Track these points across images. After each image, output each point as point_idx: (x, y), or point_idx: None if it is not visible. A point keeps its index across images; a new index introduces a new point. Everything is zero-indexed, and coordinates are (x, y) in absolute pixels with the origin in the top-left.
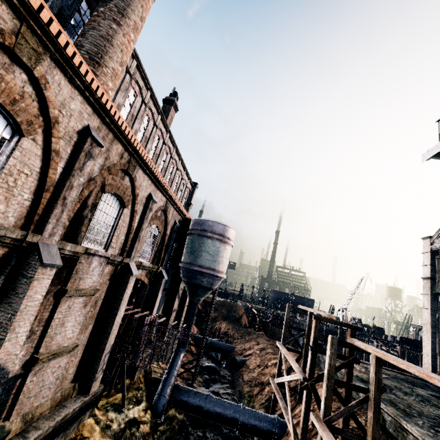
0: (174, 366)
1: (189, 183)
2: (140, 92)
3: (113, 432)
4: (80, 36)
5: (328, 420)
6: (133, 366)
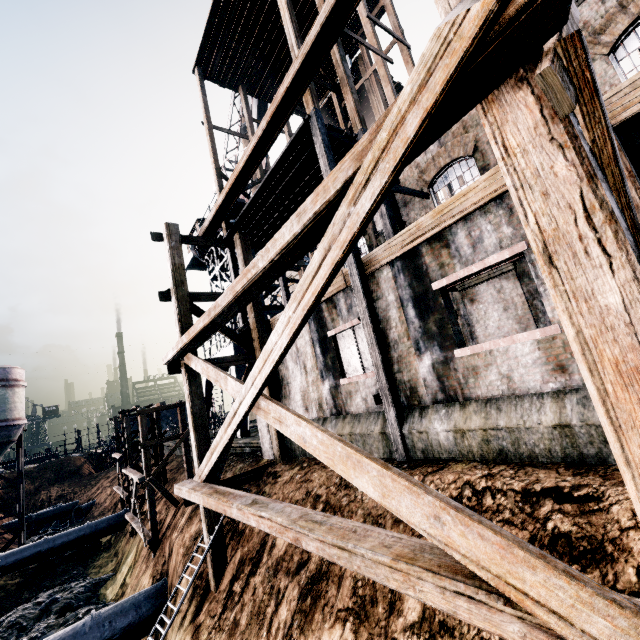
0: None
1: None
2: None
3: None
4: None
5: (132, 465)
6: None
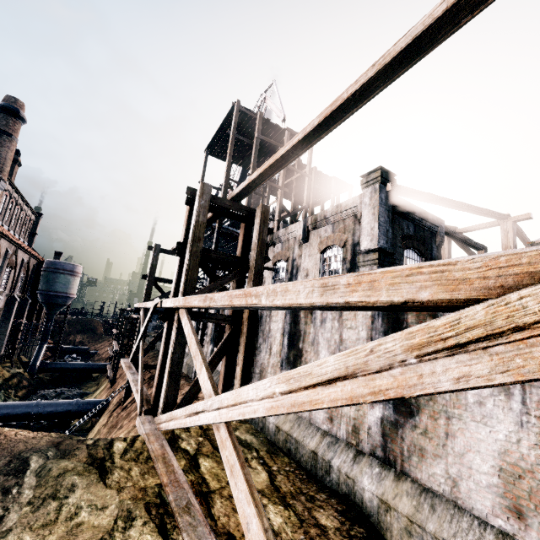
0: (40, 352)
1: (33, 215)
2: None
3: (12, 373)
4: None
5: (119, 341)
6: (11, 352)
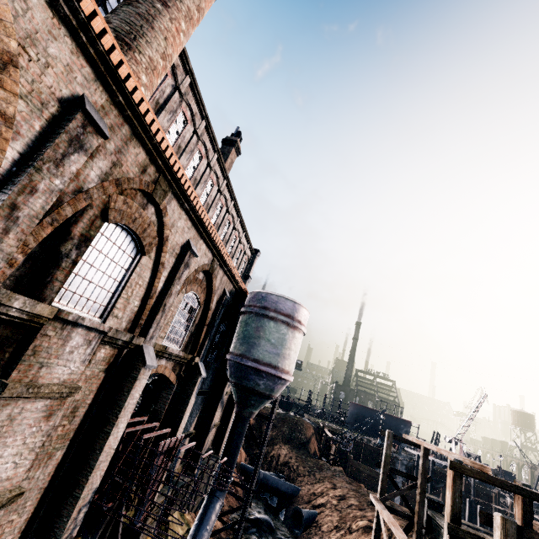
0: (204, 522)
1: (248, 249)
2: (192, 119)
3: None
4: (108, 13)
5: None
6: None
